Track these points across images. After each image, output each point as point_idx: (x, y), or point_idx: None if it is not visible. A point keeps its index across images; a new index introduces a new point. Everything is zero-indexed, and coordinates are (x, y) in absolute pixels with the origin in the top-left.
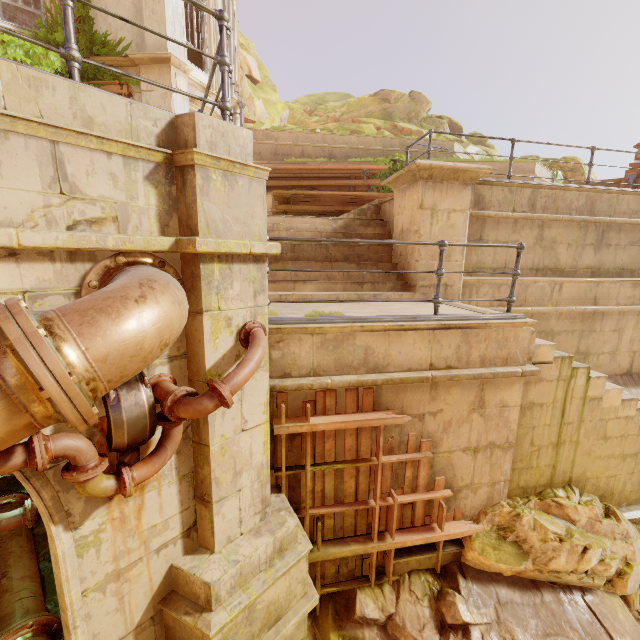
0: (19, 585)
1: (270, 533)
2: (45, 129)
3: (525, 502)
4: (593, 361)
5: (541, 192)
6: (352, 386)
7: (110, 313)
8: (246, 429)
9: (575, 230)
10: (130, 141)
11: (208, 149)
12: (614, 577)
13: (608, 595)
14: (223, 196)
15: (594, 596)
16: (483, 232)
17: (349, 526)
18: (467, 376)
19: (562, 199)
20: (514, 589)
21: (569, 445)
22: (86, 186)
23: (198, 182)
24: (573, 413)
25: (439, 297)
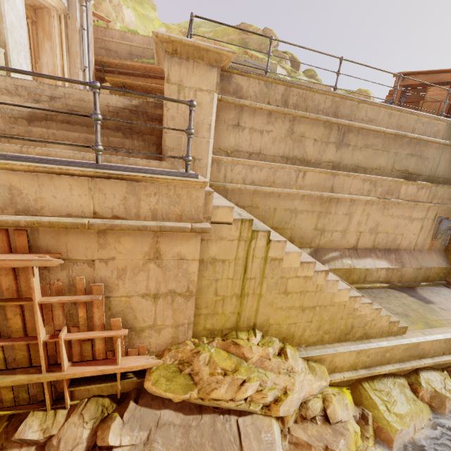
0: None
1: None
2: None
3: (210, 342)
4: (328, 236)
5: (293, 90)
6: None
7: None
8: None
9: (321, 128)
10: None
11: None
12: (272, 403)
13: (263, 417)
14: None
15: (249, 418)
16: (241, 119)
17: (22, 358)
18: (130, 226)
19: (311, 99)
20: (179, 413)
21: (253, 297)
22: None
23: None
24: (255, 270)
25: (97, 144)
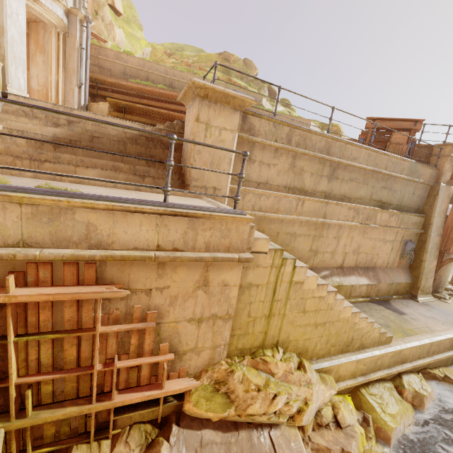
0: None
1: None
2: None
3: (241, 360)
4: (320, 257)
5: (296, 131)
6: (66, 260)
7: None
8: None
9: (317, 164)
10: None
11: None
12: (295, 414)
13: (289, 428)
14: None
15: (278, 430)
16: (252, 153)
17: (70, 390)
18: (189, 258)
19: (310, 139)
20: (218, 431)
21: (278, 317)
22: None
23: None
24: (282, 293)
25: (168, 186)
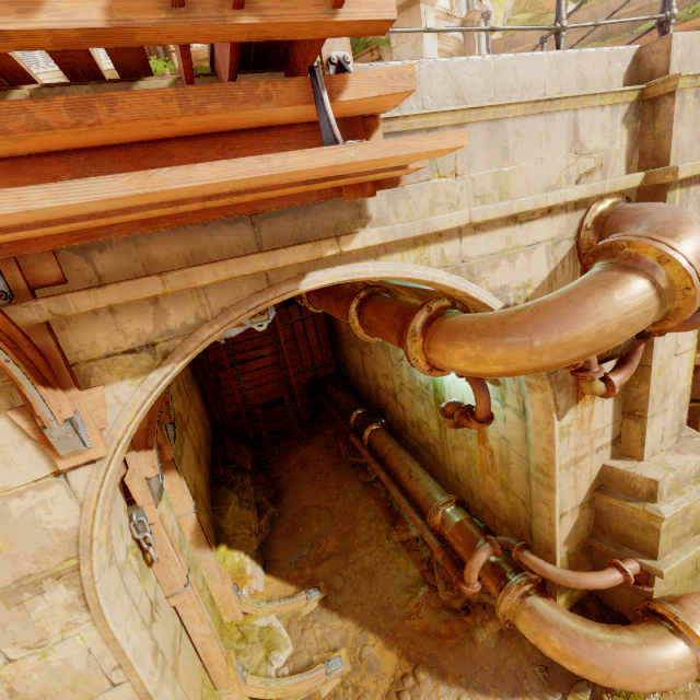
0: (425, 477)
1: (694, 453)
2: (574, 101)
3: None
4: None
5: None
6: None
7: (693, 234)
8: (677, 354)
9: None
10: (620, 88)
11: (677, 70)
12: None
13: None
14: (691, 116)
15: None
16: None
17: None
18: None
19: None
20: None
21: None
22: (587, 142)
23: (675, 108)
24: None
25: None
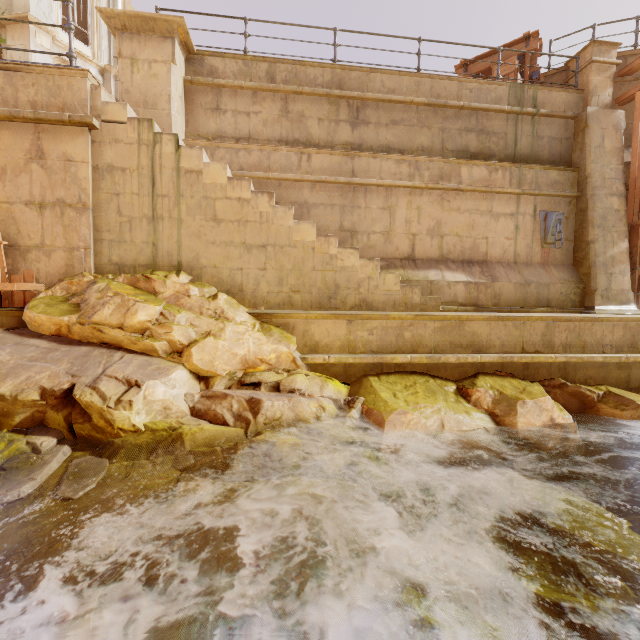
0: None
1: None
2: None
3: (116, 277)
4: (363, 240)
5: (280, 66)
6: None
7: None
8: None
9: (325, 105)
10: None
11: None
12: (185, 348)
13: (167, 361)
14: None
15: (144, 357)
16: (220, 102)
17: None
18: (2, 111)
19: (305, 74)
20: (53, 343)
21: (170, 222)
22: None
23: None
24: (167, 185)
25: None
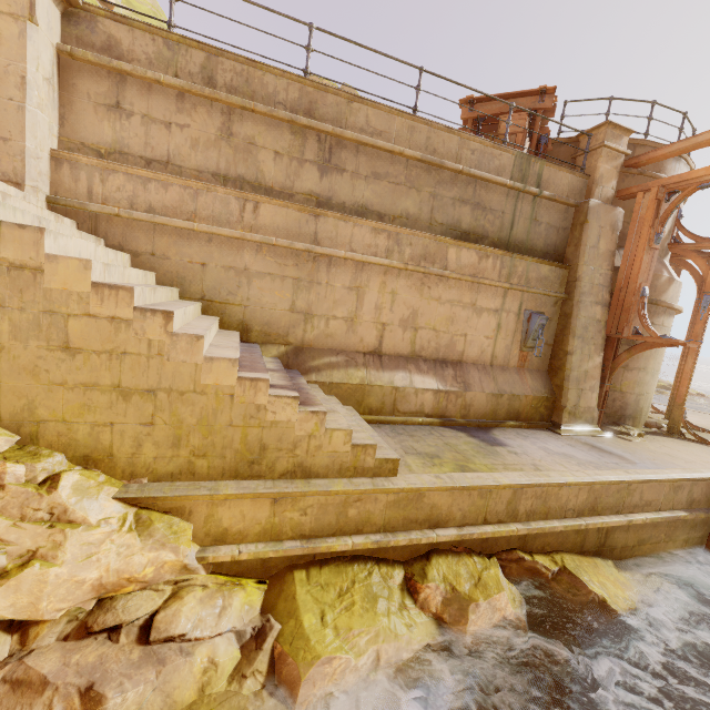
0: None
1: None
2: None
3: None
4: (320, 327)
5: (224, 62)
6: None
7: None
8: None
9: (286, 134)
10: None
11: None
12: None
13: None
14: None
15: None
16: (123, 97)
17: None
18: None
19: (261, 83)
20: None
21: None
22: None
23: None
24: None
25: None
